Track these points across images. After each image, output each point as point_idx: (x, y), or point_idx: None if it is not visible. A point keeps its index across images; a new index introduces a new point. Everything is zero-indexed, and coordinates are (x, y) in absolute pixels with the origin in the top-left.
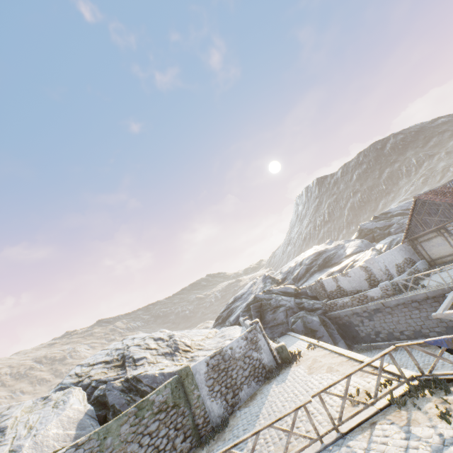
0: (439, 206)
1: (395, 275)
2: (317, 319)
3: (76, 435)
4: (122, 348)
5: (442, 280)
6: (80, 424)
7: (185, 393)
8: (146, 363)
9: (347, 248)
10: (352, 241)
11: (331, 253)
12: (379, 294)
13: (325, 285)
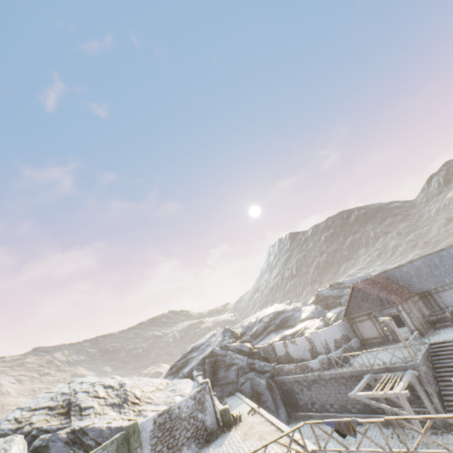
0: (369, 295)
1: (332, 350)
2: (264, 382)
3: None
4: (69, 393)
5: (363, 362)
6: None
7: (129, 450)
8: (93, 413)
9: (303, 311)
10: (308, 306)
11: (289, 314)
12: (317, 366)
13: (276, 349)
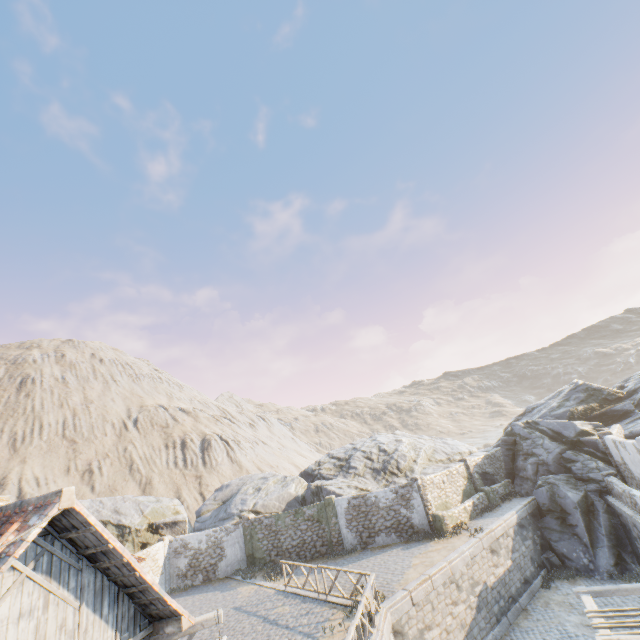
0: None
1: None
2: (575, 497)
3: (285, 508)
4: (357, 449)
5: None
6: (289, 503)
7: (326, 516)
8: (353, 473)
9: None
10: None
11: None
12: None
13: (608, 447)
